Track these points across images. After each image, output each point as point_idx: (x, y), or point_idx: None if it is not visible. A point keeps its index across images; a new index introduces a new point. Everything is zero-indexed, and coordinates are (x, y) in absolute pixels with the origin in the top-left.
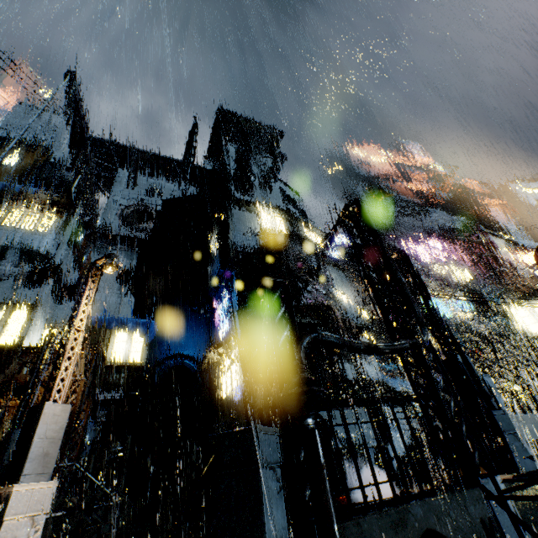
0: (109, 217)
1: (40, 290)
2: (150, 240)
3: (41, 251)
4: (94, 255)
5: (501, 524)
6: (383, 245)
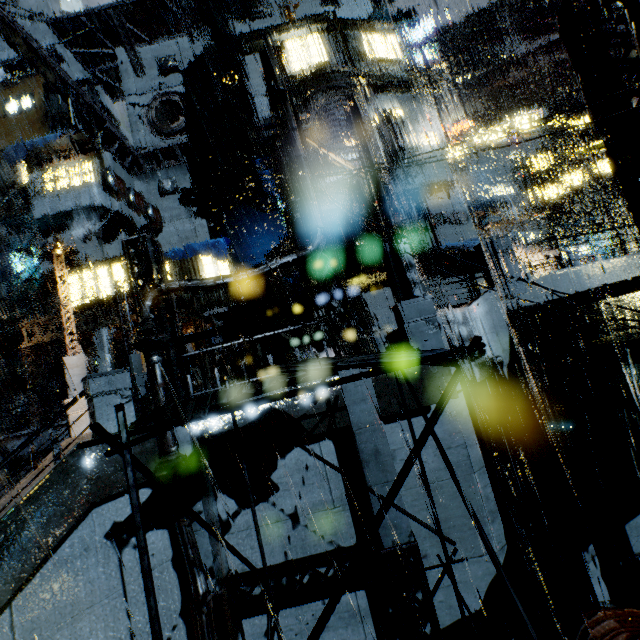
0: (139, 131)
1: (119, 241)
2: (191, 142)
3: (96, 205)
4: (149, 184)
5: (346, 399)
6: (287, 116)
